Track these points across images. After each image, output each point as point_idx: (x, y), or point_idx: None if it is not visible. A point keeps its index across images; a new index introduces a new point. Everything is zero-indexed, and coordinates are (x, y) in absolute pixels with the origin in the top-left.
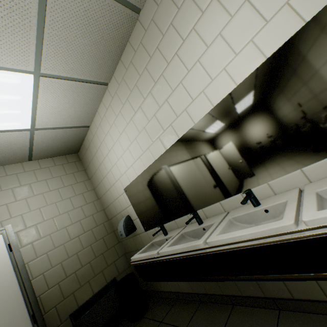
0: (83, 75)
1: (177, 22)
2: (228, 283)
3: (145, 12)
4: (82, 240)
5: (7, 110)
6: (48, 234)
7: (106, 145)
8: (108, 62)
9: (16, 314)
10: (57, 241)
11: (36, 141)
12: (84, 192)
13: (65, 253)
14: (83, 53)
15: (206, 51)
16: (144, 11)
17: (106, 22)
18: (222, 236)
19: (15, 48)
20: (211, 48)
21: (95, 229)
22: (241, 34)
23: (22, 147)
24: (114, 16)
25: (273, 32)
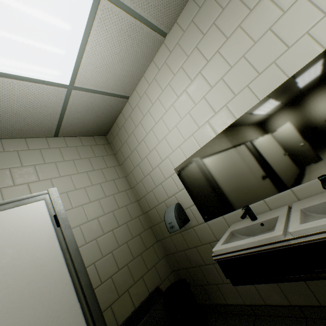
0: (146, 12)
1: None
2: None
3: None
4: (117, 236)
5: (51, 45)
6: (78, 225)
7: (152, 117)
8: None
9: None
10: (89, 235)
11: (69, 107)
12: (115, 178)
13: (98, 251)
14: None
15: None
16: None
17: None
18: None
19: None
20: None
21: (130, 223)
22: None
23: (52, 114)
24: None
25: None
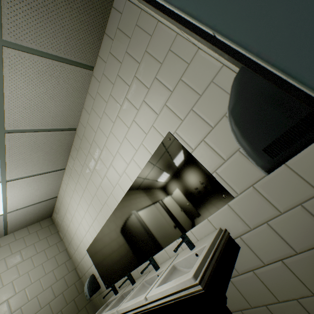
0: (42, 171)
1: (96, 139)
2: None
3: (79, 129)
4: (53, 307)
5: None
6: (19, 307)
7: (70, 212)
8: (61, 158)
9: None
10: (28, 313)
11: (10, 220)
12: (56, 254)
13: None
14: (39, 160)
15: (114, 159)
16: (79, 129)
17: (51, 141)
18: (123, 305)
19: None
20: (116, 158)
21: (66, 291)
22: (127, 154)
23: None
24: (57, 137)
25: (141, 156)
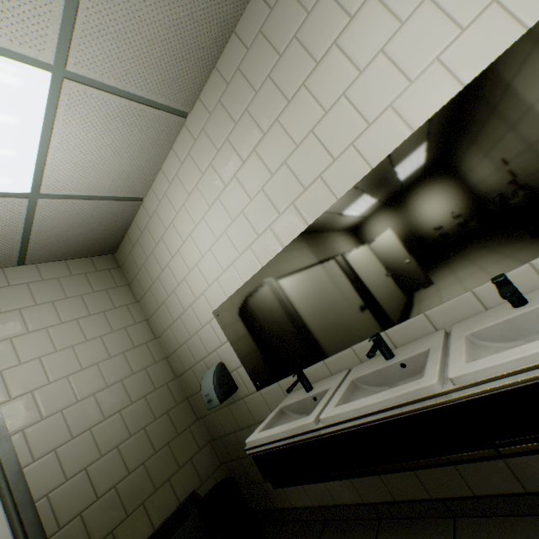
0: (145, 90)
1: None
2: (442, 473)
3: None
4: (127, 420)
5: None
6: (58, 409)
7: (177, 232)
8: (194, 70)
9: None
10: (78, 424)
11: (38, 222)
12: (127, 325)
13: (94, 448)
14: (152, 41)
15: (399, 31)
16: None
17: None
18: (488, 361)
19: (21, 4)
20: (410, 24)
21: (151, 395)
22: None
23: (8, 235)
24: None
25: None
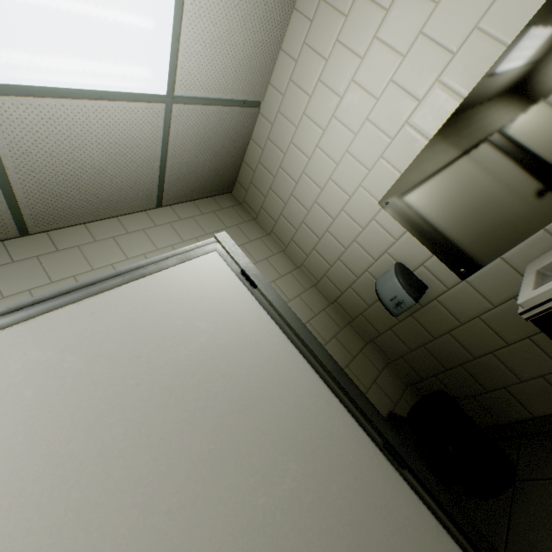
0: None
1: None
2: None
3: None
4: None
5: (130, 12)
6: None
7: (313, 122)
8: None
9: (345, 443)
10: None
11: (172, 142)
12: (267, 257)
13: None
14: None
15: None
16: None
17: None
18: None
19: None
20: None
21: (314, 321)
22: None
23: (149, 162)
24: None
25: None
